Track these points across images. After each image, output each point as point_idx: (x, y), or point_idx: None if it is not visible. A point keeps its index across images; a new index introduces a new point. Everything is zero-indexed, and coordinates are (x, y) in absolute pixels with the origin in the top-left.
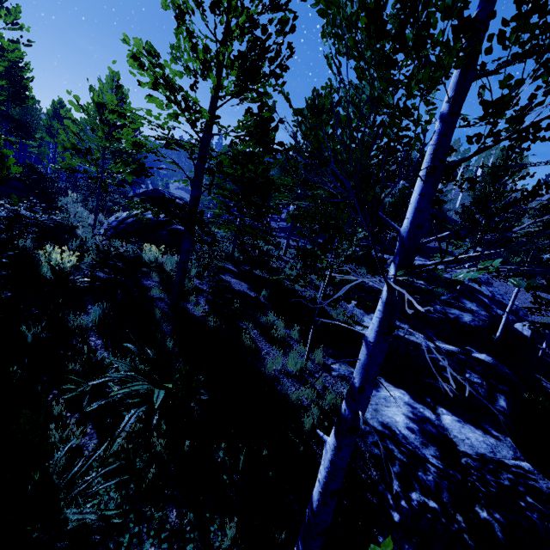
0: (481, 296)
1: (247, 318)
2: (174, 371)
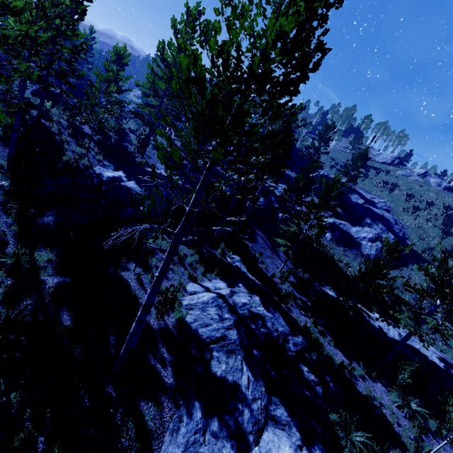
0: (272, 197)
1: (76, 137)
2: None
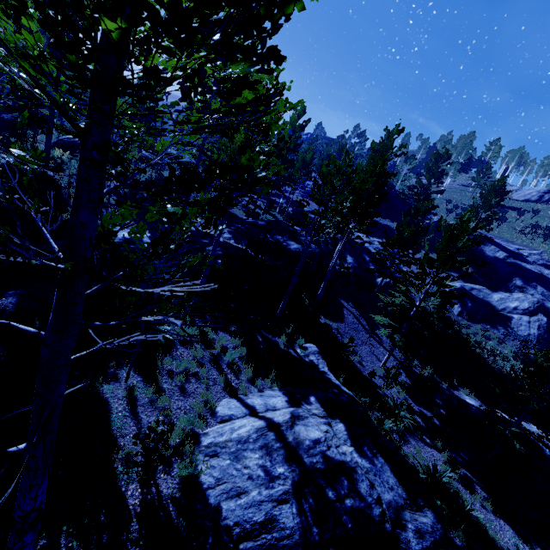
0: (366, 255)
1: None
2: (6, 176)
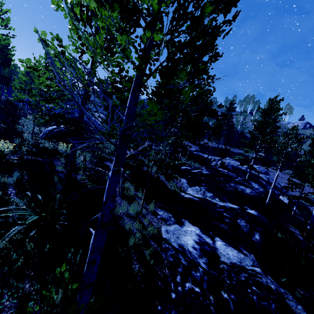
0: (261, 180)
1: None
2: None
